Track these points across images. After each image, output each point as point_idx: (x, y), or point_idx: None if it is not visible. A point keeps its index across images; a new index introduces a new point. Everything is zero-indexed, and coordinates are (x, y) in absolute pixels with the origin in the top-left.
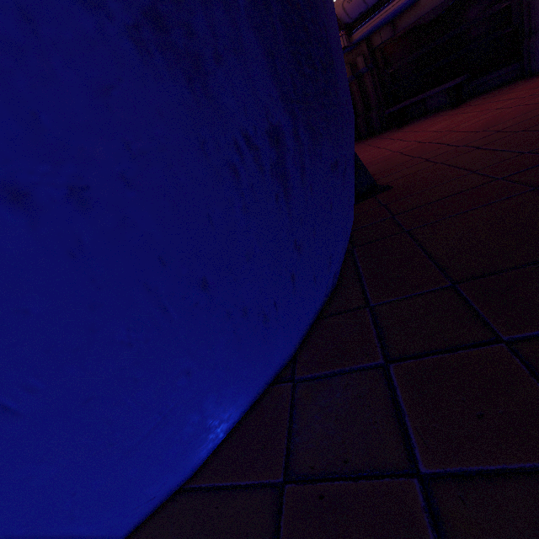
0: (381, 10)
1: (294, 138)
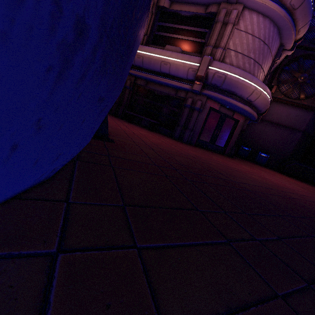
0: (146, 73)
1: (92, 50)
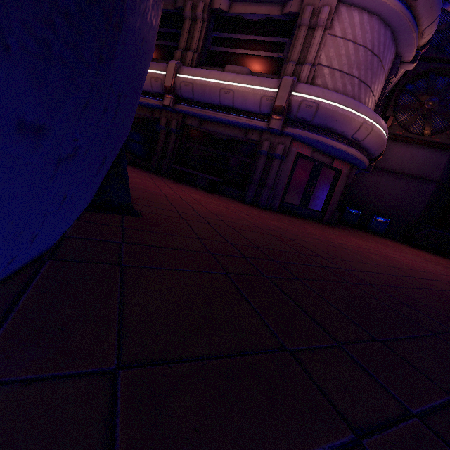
0: (199, 108)
1: None
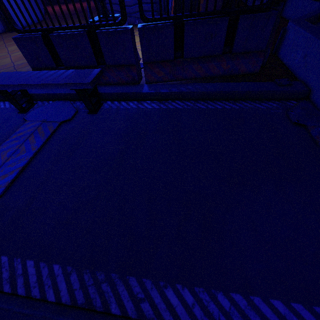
0: None
1: None
